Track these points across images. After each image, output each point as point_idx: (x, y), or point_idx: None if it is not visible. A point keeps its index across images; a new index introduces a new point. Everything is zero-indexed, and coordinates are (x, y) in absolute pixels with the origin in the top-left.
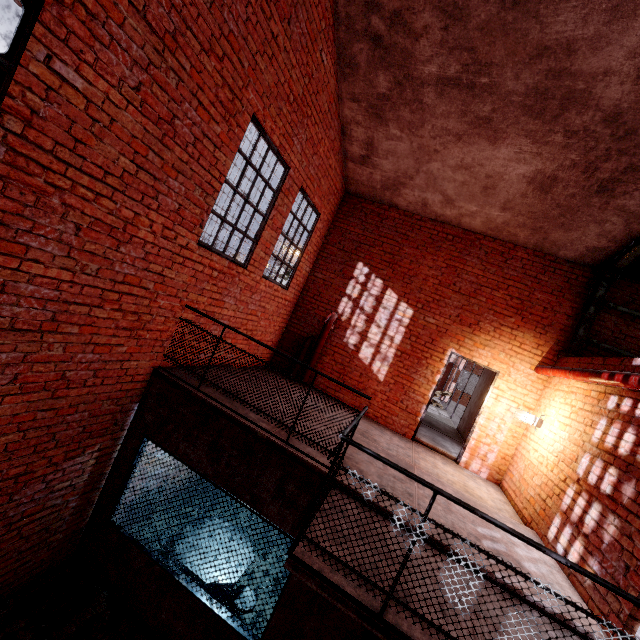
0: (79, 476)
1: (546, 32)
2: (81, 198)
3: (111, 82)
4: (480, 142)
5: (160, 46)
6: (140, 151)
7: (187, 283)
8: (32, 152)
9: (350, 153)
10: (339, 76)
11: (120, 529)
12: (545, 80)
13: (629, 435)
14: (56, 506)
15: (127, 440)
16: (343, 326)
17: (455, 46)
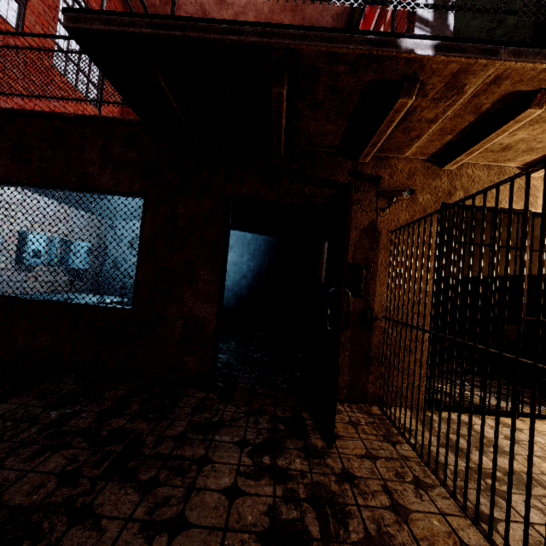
0: None
1: None
2: None
3: None
4: None
5: None
6: None
7: None
8: None
9: None
10: None
11: None
12: None
13: None
14: None
15: None
16: None
17: None
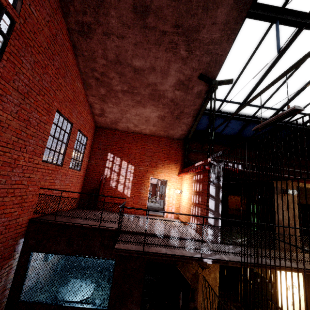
0: None
1: (148, 80)
2: None
3: (8, 113)
4: (140, 107)
5: (23, 97)
6: (18, 133)
7: (39, 178)
8: None
9: (95, 113)
10: (85, 88)
11: (26, 301)
12: (152, 91)
13: (198, 185)
14: None
15: (21, 258)
16: (108, 180)
17: (124, 82)
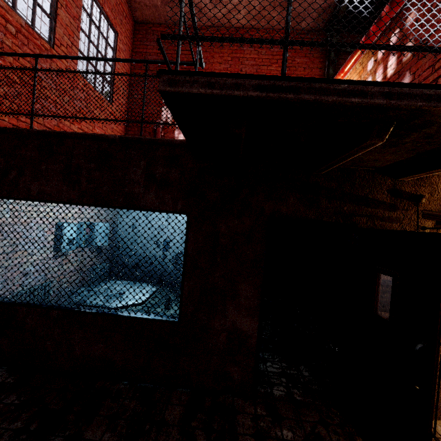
0: None
1: None
2: None
3: None
4: None
5: None
6: None
7: None
8: None
9: None
10: None
11: None
12: None
13: (391, 60)
14: None
15: None
16: (170, 130)
17: None
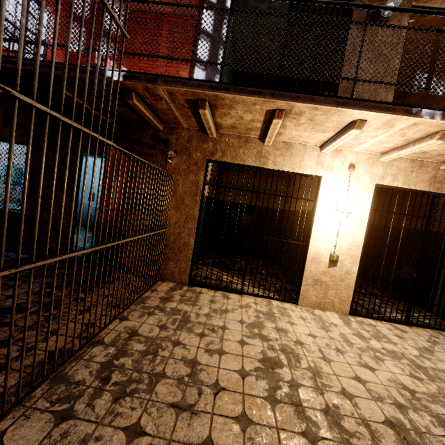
0: None
1: None
2: None
3: None
4: None
5: None
6: None
7: None
8: None
9: None
10: None
11: None
12: None
13: None
14: None
15: None
16: None
17: None
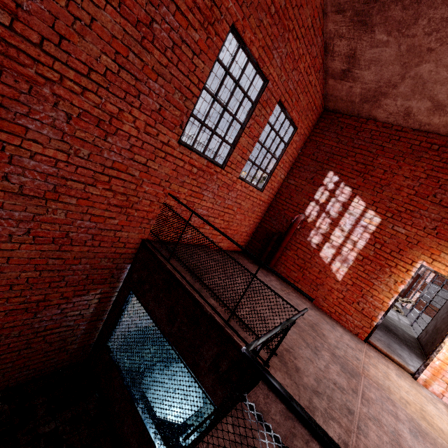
0: (86, 309)
1: None
2: (69, 90)
3: None
4: None
5: None
6: (121, 52)
7: (169, 175)
8: (21, 44)
9: (331, 69)
10: None
11: (110, 353)
12: None
13: None
14: (70, 326)
15: (121, 290)
16: (308, 227)
17: None
